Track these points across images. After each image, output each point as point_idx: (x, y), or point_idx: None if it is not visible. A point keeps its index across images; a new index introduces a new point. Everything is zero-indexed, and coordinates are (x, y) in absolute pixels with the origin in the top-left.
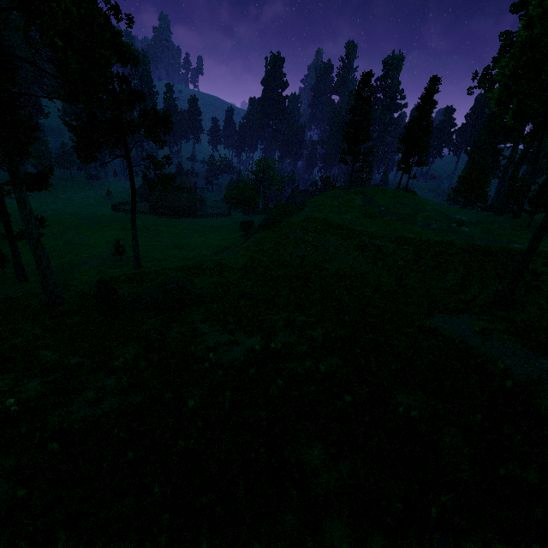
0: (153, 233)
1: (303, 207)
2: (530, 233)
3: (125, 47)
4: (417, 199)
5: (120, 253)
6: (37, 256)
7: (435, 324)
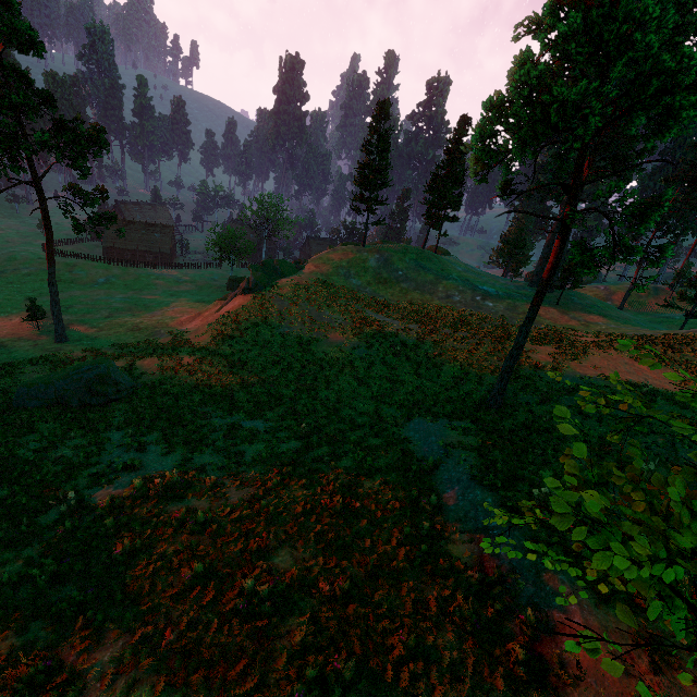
0: (102, 287)
1: (303, 266)
2: (557, 312)
3: (17, 27)
4: (443, 263)
5: (38, 317)
6: None
7: (407, 432)
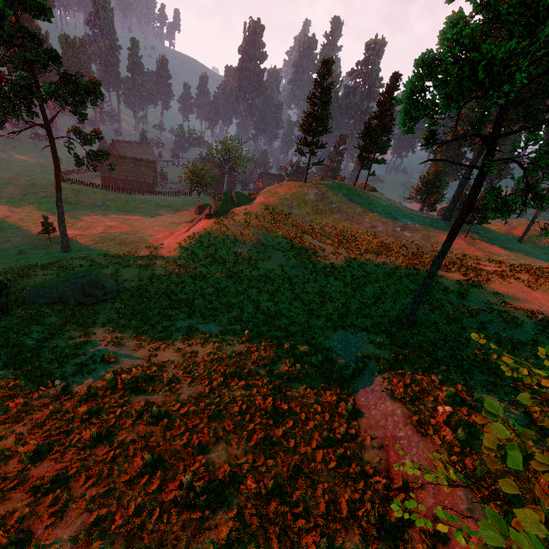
0: (99, 209)
1: (255, 197)
2: (465, 243)
3: None
4: (370, 199)
5: (49, 231)
6: None
7: (332, 342)
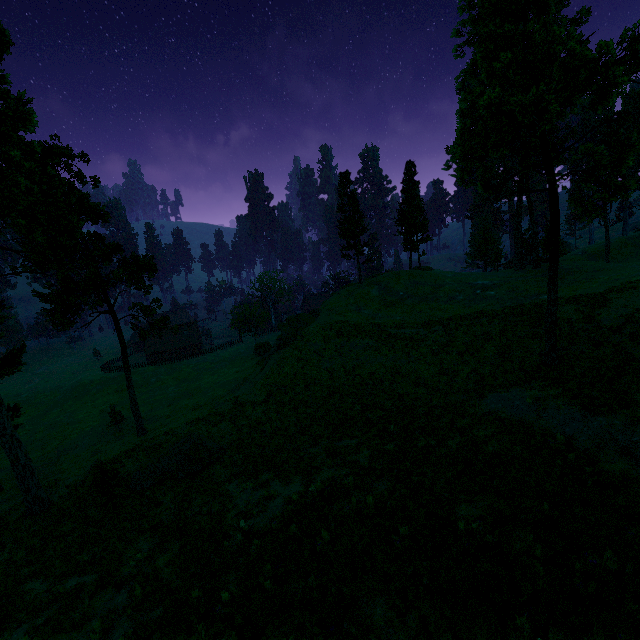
0: (155, 385)
1: (318, 313)
2: None
3: (93, 207)
4: (434, 275)
5: (117, 421)
6: (12, 455)
7: (488, 406)
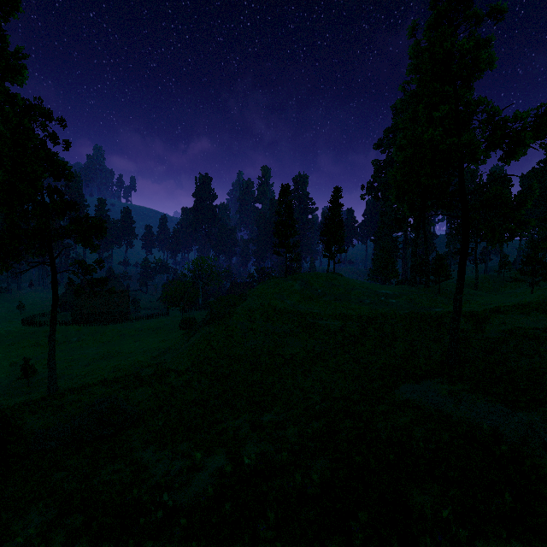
0: (76, 344)
1: (246, 297)
2: (442, 298)
3: (60, 164)
4: (346, 280)
5: (28, 375)
6: None
7: (404, 395)
